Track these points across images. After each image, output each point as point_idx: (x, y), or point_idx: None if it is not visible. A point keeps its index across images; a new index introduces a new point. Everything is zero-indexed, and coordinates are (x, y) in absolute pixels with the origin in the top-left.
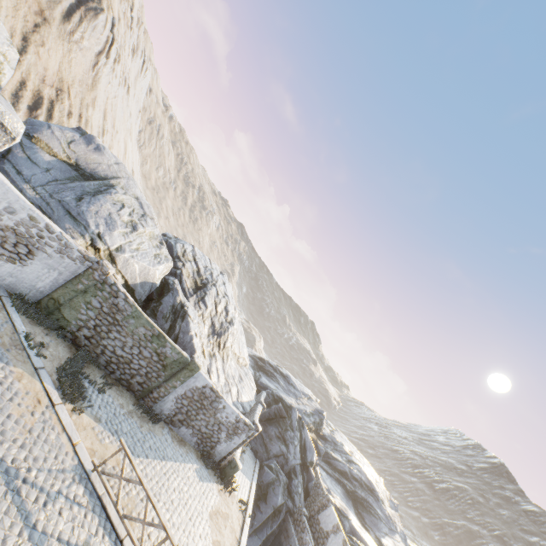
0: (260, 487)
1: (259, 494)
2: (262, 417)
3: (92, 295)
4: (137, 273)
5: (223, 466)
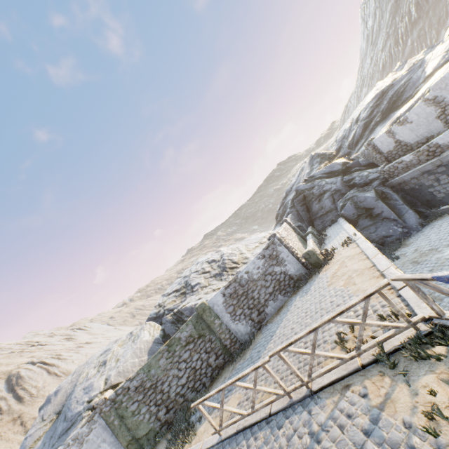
0: (359, 215)
1: (366, 216)
2: (306, 217)
3: (126, 411)
4: (137, 360)
5: (310, 265)
